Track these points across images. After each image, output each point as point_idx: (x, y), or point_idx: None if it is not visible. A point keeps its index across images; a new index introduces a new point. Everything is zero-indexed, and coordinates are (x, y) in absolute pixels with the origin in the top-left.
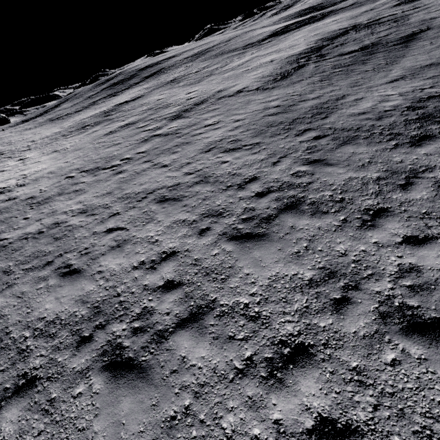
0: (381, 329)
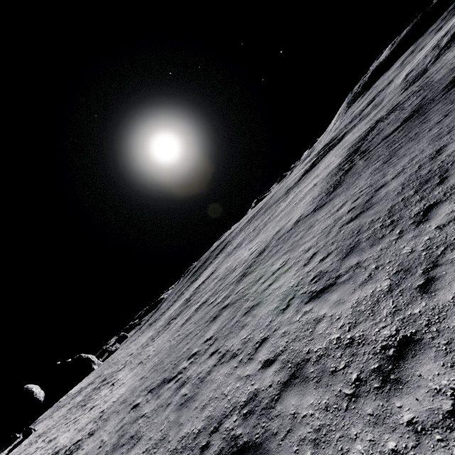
0: None
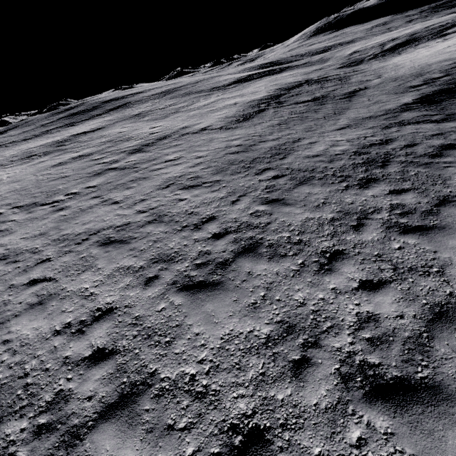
0: (343, 397)
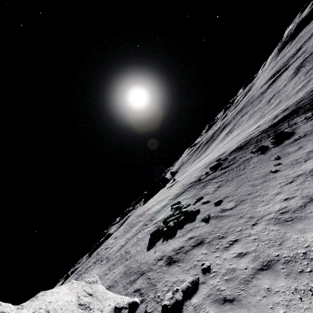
0: None
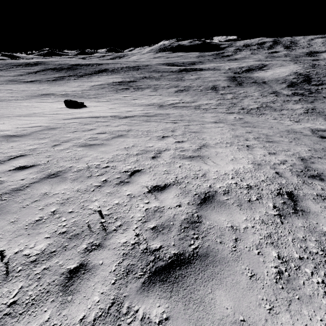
0: None
